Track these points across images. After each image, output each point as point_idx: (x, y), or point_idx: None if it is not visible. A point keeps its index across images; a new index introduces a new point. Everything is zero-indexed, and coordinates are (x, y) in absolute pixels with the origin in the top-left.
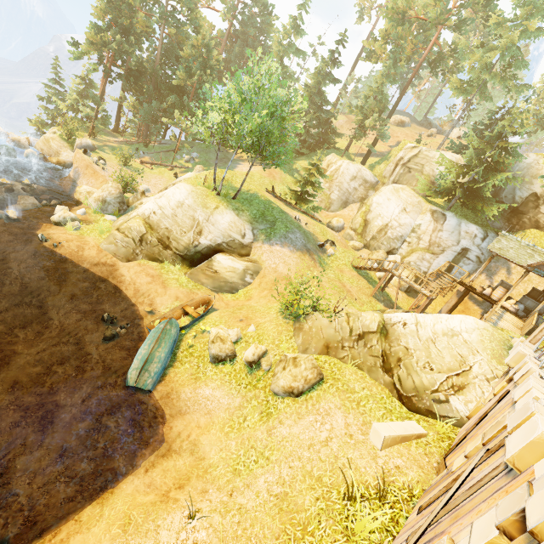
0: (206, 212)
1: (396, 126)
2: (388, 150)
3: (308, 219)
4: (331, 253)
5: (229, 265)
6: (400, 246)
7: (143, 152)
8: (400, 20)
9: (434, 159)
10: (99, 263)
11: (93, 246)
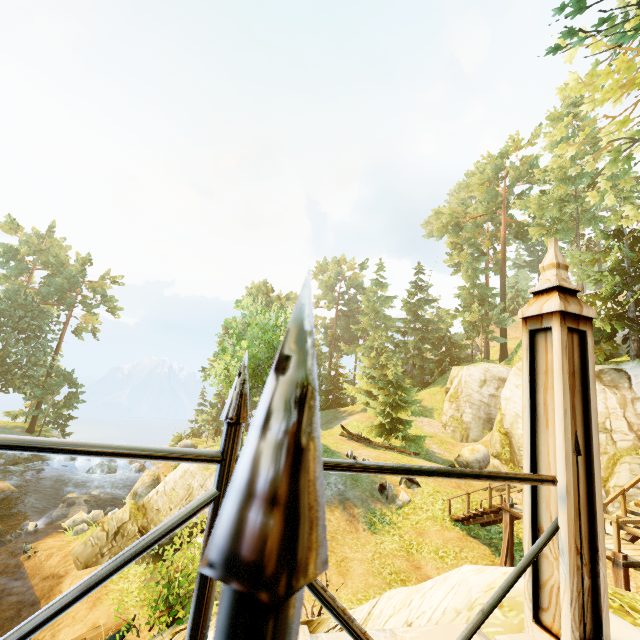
0: (204, 474)
1: None
2: None
3: (379, 454)
4: (404, 500)
5: None
6: None
7: None
8: (457, 229)
9: None
10: (50, 575)
11: (66, 550)
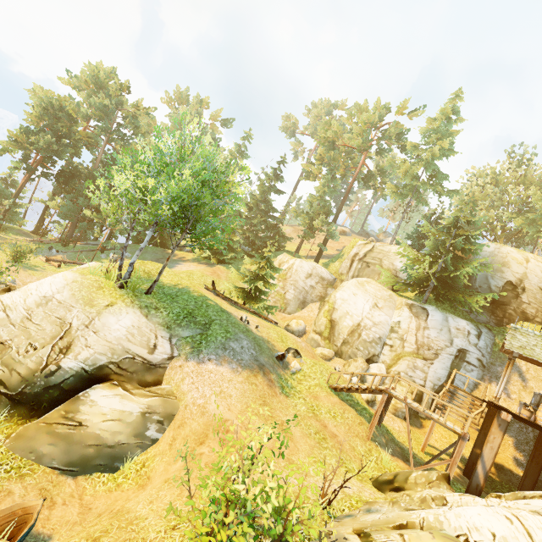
0: (88, 311)
1: (339, 234)
2: (337, 252)
3: (259, 321)
4: (297, 368)
5: (114, 408)
6: (381, 352)
7: (56, 250)
8: (331, 147)
9: (391, 253)
10: None
11: None
